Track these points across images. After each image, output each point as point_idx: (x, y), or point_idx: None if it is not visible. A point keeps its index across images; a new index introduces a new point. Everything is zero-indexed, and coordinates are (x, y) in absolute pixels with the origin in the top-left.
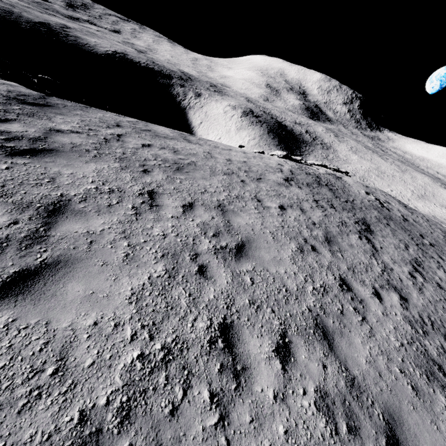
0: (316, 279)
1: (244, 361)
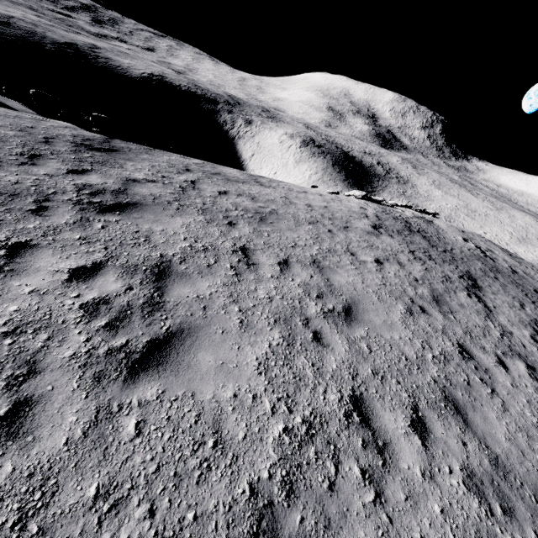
0: (434, 345)
1: (383, 436)
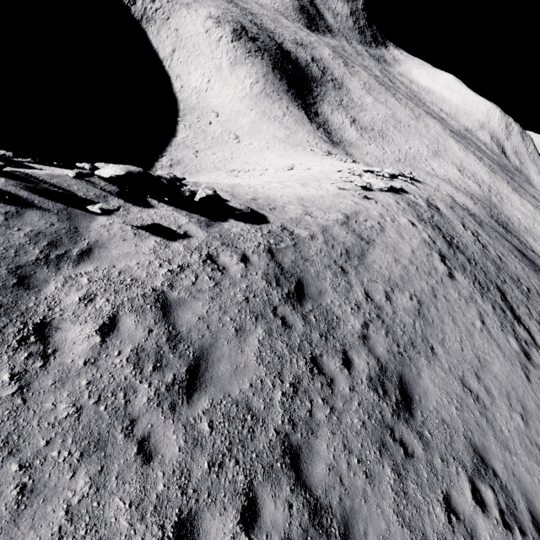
0: None
1: None
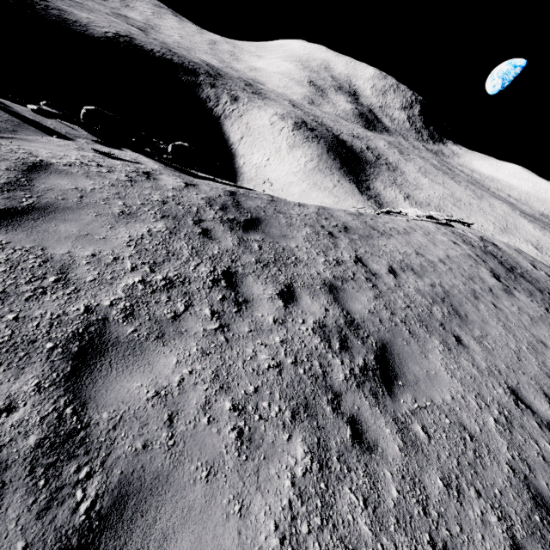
0: None
1: None
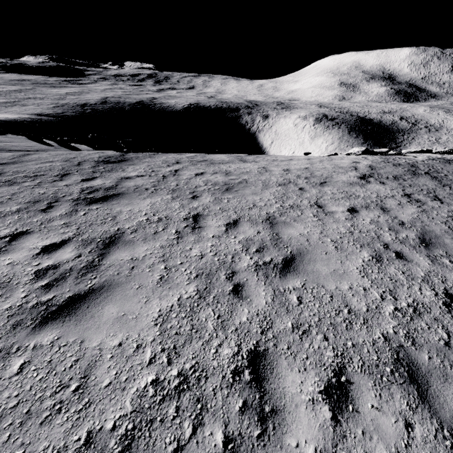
0: (401, 295)
1: (275, 401)
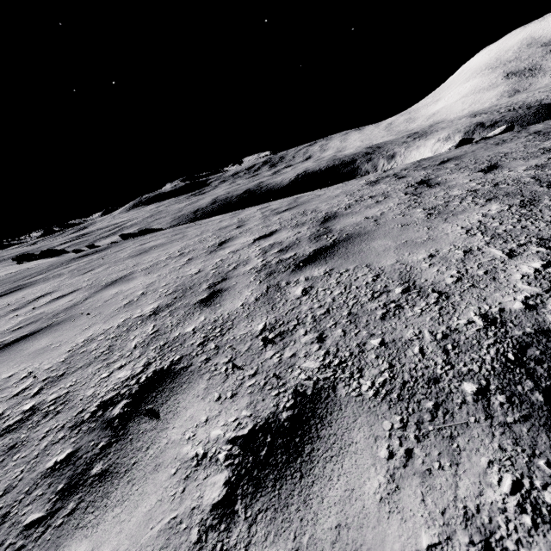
0: (60, 385)
1: None
